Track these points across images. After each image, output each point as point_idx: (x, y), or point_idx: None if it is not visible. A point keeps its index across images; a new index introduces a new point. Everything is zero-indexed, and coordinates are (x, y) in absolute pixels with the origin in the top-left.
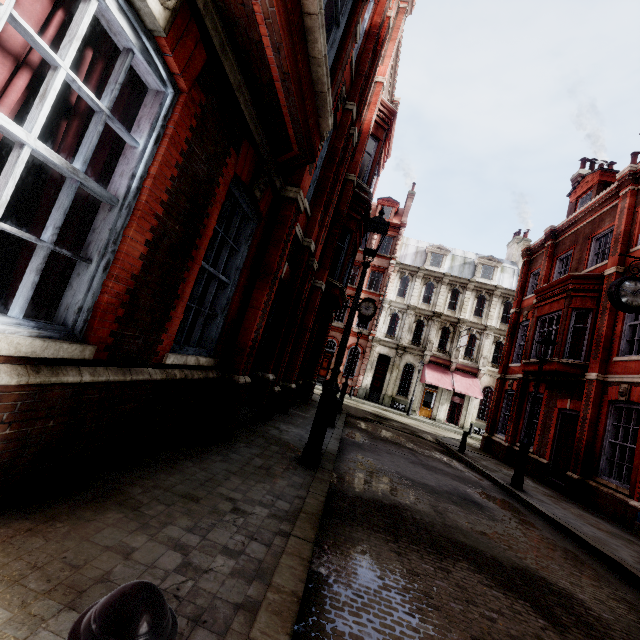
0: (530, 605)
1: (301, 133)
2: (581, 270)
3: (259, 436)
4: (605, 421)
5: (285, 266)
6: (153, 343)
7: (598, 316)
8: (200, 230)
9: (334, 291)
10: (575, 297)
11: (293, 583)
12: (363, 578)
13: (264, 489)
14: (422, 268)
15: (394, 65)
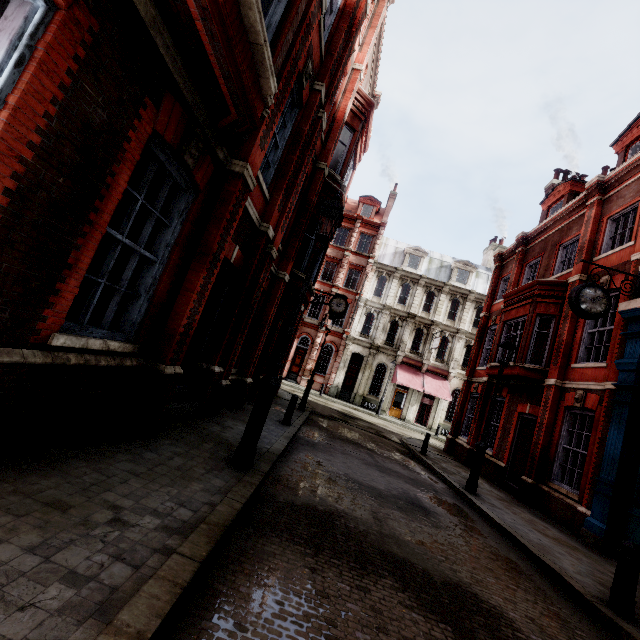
0: (452, 629)
1: (236, 92)
2: (548, 277)
3: (193, 433)
4: (560, 427)
5: (235, 250)
6: (29, 319)
7: (560, 322)
8: (101, 190)
9: (300, 284)
10: (540, 303)
11: (145, 619)
12: (257, 604)
13: (168, 494)
14: (399, 269)
15: (376, 56)
